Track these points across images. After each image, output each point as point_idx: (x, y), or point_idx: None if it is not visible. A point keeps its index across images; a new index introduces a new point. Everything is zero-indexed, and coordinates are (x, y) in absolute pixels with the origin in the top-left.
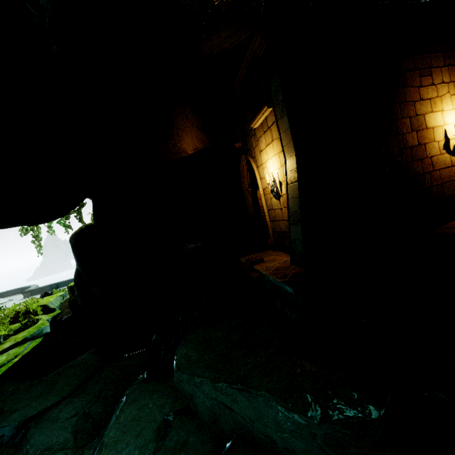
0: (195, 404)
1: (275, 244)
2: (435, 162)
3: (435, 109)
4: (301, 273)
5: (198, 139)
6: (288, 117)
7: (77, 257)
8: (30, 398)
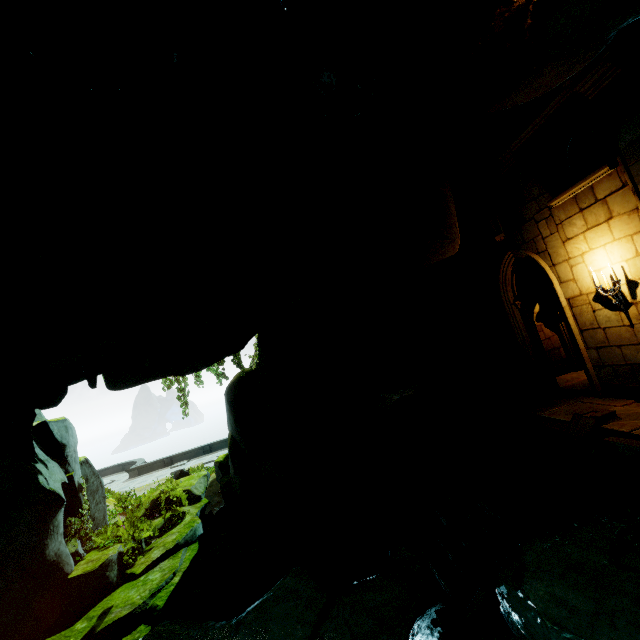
0: None
1: (602, 386)
2: None
3: None
4: None
5: None
6: None
7: (236, 418)
8: None
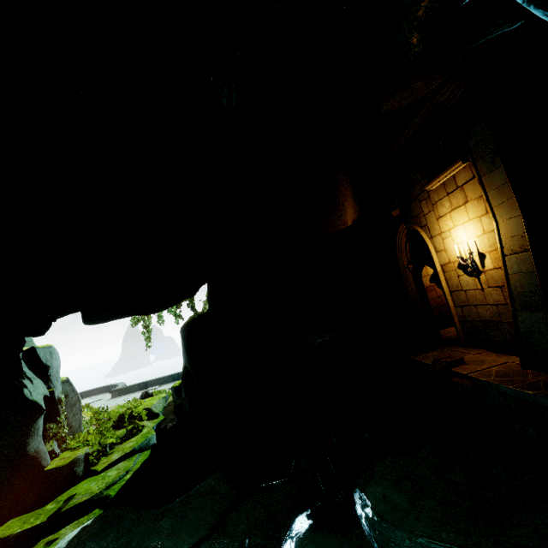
0: None
1: (465, 338)
2: None
3: None
4: None
5: (353, 209)
6: (506, 170)
7: (188, 352)
8: (160, 534)
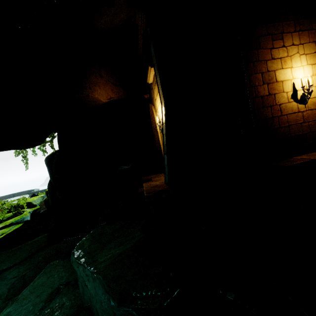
0: (78, 278)
1: None
2: (283, 108)
3: (285, 66)
4: (163, 190)
5: (113, 92)
6: (158, 73)
7: (49, 172)
8: None
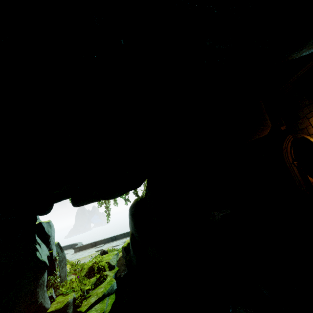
0: None
1: None
2: None
3: None
4: None
5: None
6: None
7: (134, 223)
8: None
